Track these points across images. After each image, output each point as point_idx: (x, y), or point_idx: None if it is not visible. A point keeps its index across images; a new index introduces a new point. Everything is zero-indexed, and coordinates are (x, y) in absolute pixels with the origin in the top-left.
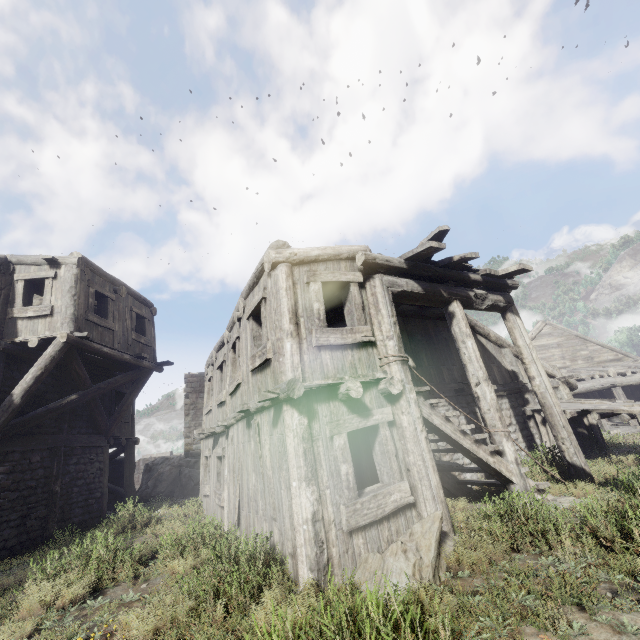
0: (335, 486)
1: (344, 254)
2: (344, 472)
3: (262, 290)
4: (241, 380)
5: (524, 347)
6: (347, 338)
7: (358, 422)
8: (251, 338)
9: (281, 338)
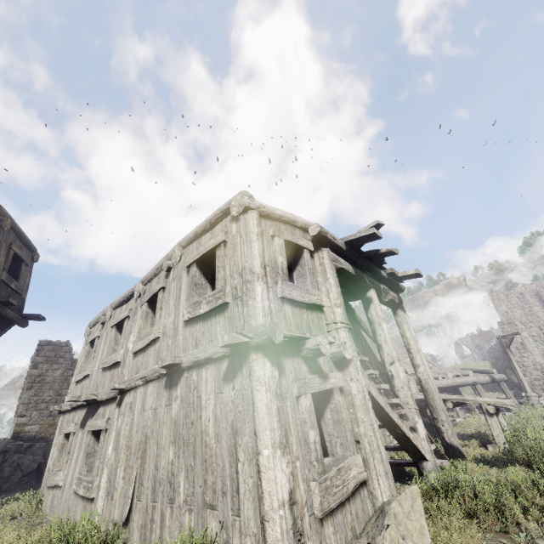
0: (304, 457)
1: (299, 223)
2: (312, 439)
3: (224, 233)
4: (161, 334)
5: (411, 339)
6: (305, 297)
7: (319, 383)
8: (191, 285)
9: (251, 280)
